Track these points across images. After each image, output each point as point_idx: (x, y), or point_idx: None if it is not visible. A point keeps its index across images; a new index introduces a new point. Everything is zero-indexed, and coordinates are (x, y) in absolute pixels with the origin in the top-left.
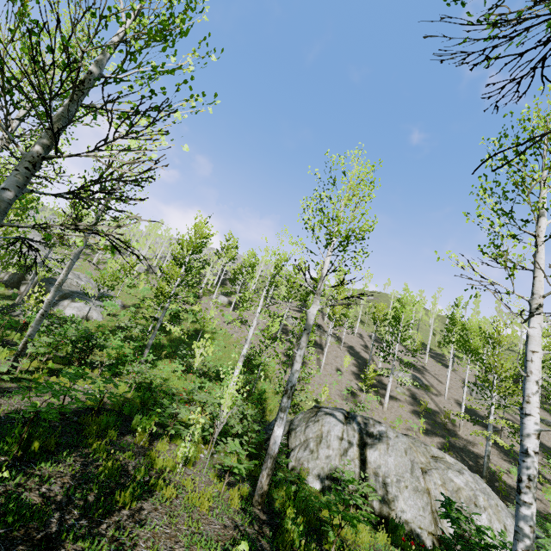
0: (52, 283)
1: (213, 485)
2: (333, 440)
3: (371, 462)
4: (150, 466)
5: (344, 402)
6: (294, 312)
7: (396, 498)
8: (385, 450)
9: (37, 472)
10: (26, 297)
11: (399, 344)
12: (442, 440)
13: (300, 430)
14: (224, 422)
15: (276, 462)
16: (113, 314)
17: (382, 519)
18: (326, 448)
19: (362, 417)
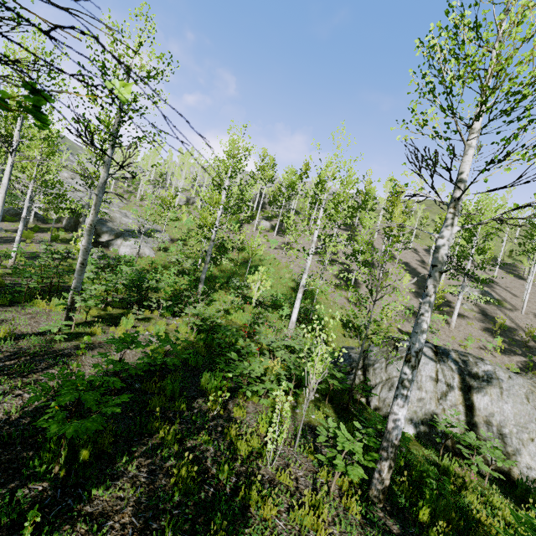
0: (104, 224)
1: (322, 493)
2: (425, 381)
3: (480, 409)
4: (232, 452)
5: (406, 322)
6: (340, 230)
7: (518, 451)
8: (498, 395)
9: (86, 507)
10: (72, 242)
11: (473, 259)
12: (523, 359)
13: (379, 366)
14: (314, 390)
15: (356, 401)
16: (163, 249)
17: (501, 474)
18: (417, 389)
19: (457, 353)
